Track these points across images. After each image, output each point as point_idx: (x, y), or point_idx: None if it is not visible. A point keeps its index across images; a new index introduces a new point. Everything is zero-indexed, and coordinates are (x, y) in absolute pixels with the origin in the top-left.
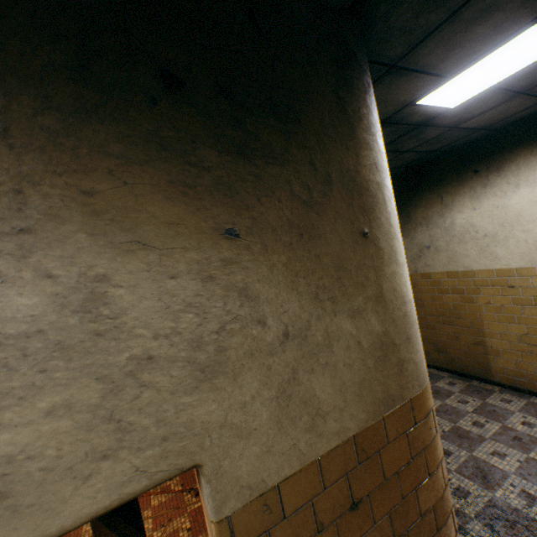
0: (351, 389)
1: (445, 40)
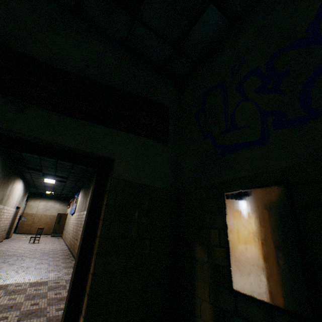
0: None
1: None
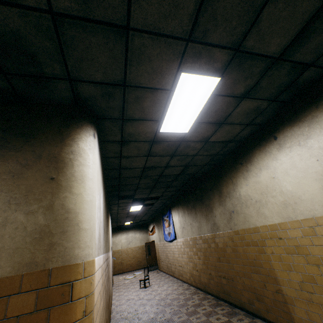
0: (8, 251)
1: (135, 108)
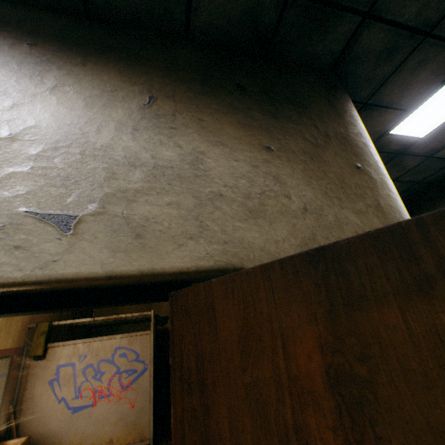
0: None
1: (398, 84)
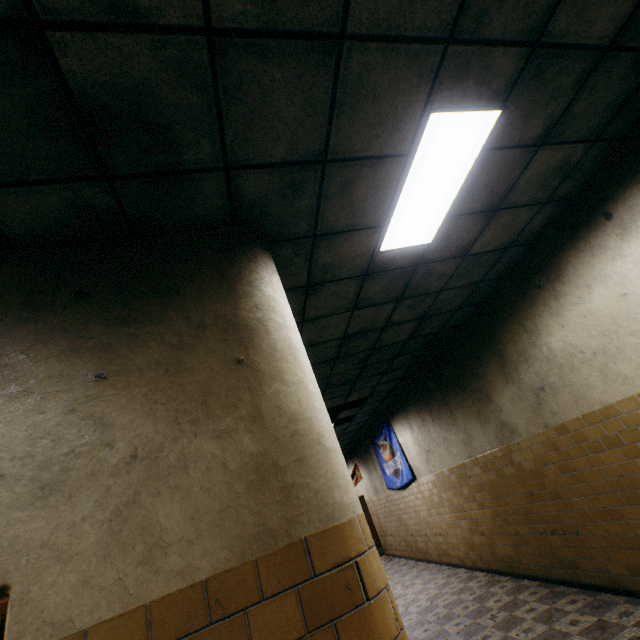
0: (209, 517)
1: (338, 208)
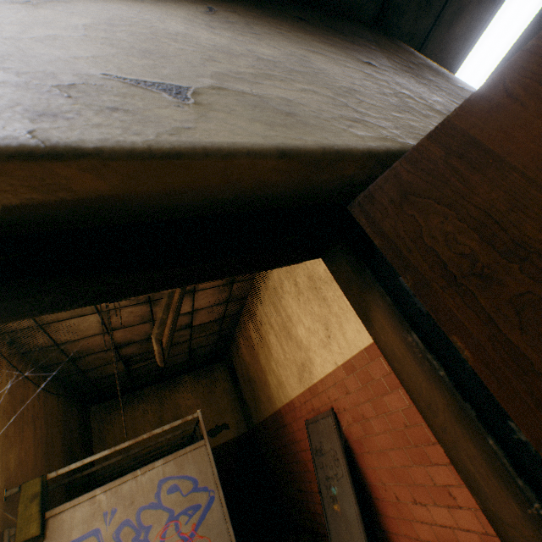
0: None
1: (437, 42)
